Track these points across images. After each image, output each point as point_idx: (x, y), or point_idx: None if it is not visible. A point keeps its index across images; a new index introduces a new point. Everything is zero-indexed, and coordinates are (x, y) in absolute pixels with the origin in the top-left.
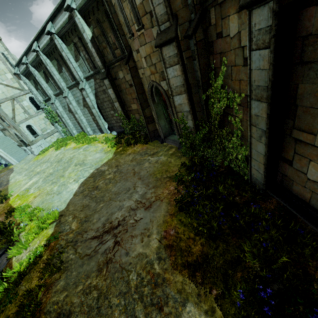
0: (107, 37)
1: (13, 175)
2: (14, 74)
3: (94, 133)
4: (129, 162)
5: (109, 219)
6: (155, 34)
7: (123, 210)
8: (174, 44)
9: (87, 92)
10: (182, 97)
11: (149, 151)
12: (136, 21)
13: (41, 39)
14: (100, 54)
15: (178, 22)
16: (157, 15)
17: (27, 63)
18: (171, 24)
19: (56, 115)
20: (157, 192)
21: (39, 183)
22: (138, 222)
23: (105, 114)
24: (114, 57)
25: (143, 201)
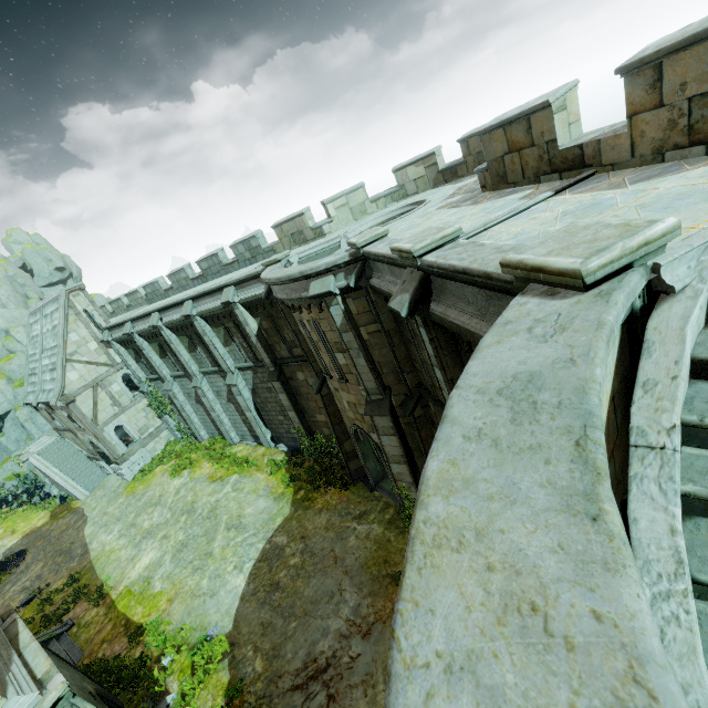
0: (282, 333)
1: (90, 530)
2: (102, 341)
3: (243, 440)
4: (324, 532)
5: (312, 654)
6: (363, 391)
7: (330, 638)
8: (388, 418)
9: (240, 388)
10: (401, 466)
11: (353, 509)
12: (338, 372)
13: (168, 311)
14: (268, 350)
15: (391, 392)
16: (366, 387)
17: (133, 333)
18: (384, 398)
19: (170, 403)
20: (376, 605)
21: (167, 566)
22: (356, 661)
23: (267, 417)
24: (290, 355)
25: (358, 622)
